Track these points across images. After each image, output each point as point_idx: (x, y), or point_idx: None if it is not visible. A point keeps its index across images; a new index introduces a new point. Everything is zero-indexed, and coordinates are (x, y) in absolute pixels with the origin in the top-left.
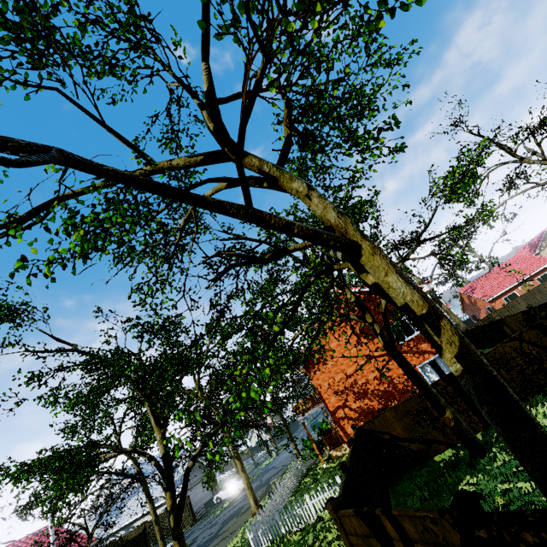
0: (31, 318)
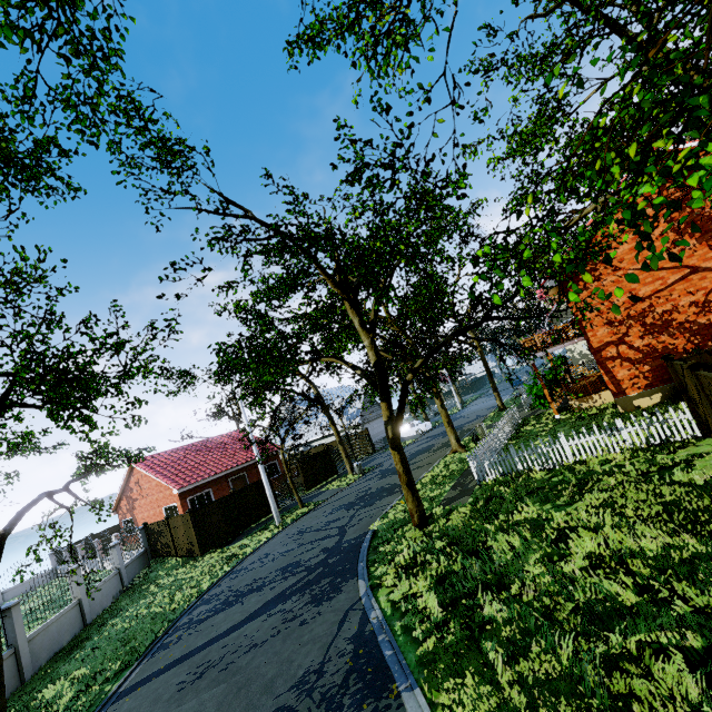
0: (190, 167)
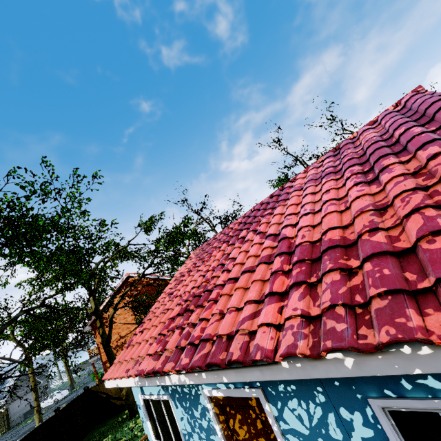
0: None
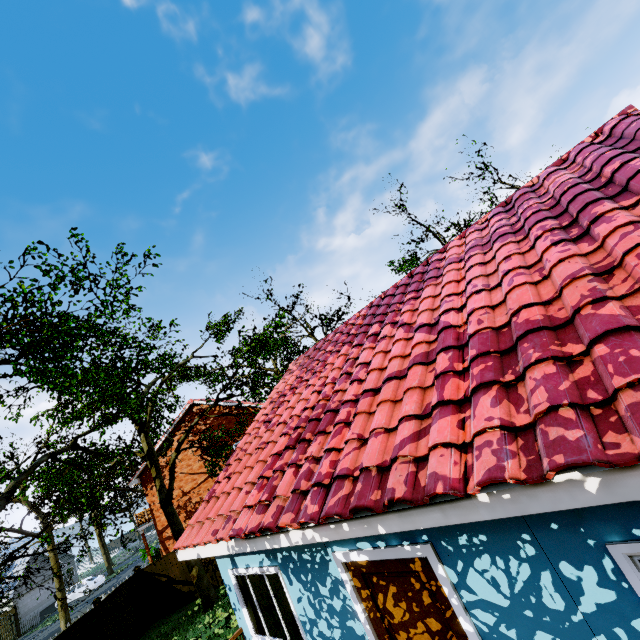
0: None
